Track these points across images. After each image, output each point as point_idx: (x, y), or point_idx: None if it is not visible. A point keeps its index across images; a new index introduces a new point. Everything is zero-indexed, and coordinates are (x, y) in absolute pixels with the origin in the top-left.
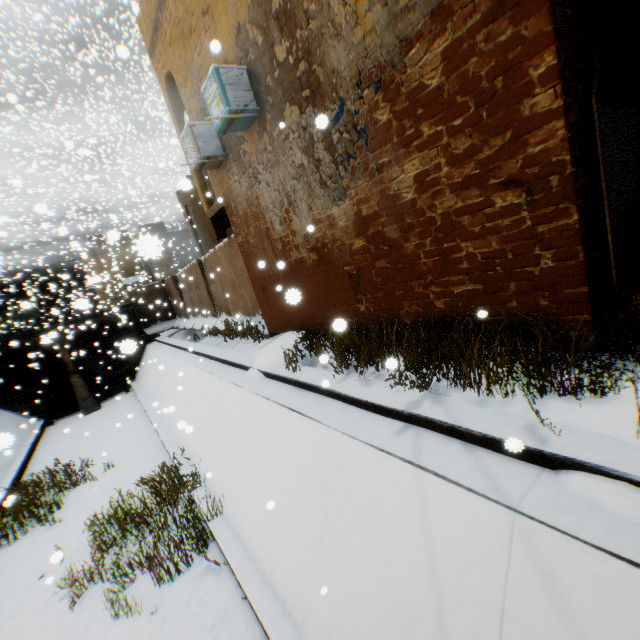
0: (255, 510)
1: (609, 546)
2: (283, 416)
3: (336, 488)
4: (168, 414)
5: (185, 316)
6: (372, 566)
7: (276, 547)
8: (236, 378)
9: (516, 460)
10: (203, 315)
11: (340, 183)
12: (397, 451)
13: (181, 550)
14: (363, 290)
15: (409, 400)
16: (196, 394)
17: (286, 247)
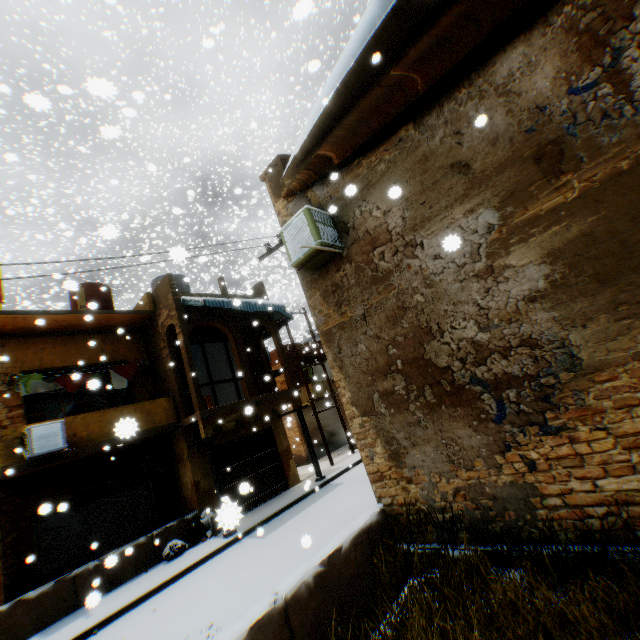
0: None
1: None
2: None
3: None
4: None
5: None
6: None
7: None
8: None
9: None
10: None
11: None
12: None
13: None
14: None
15: None
16: None
17: None
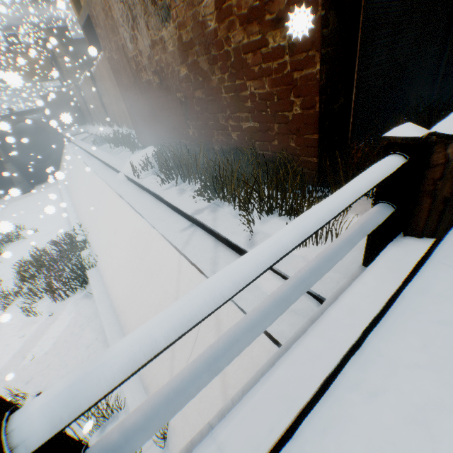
0: (110, 267)
1: (247, 310)
2: (127, 210)
3: (144, 260)
4: (75, 199)
5: (92, 123)
6: (153, 305)
7: (117, 288)
8: (109, 178)
9: (237, 255)
10: (103, 124)
11: (164, 2)
12: (175, 242)
13: (68, 285)
14: (190, 117)
15: (198, 208)
16: (88, 187)
17: (138, 68)
